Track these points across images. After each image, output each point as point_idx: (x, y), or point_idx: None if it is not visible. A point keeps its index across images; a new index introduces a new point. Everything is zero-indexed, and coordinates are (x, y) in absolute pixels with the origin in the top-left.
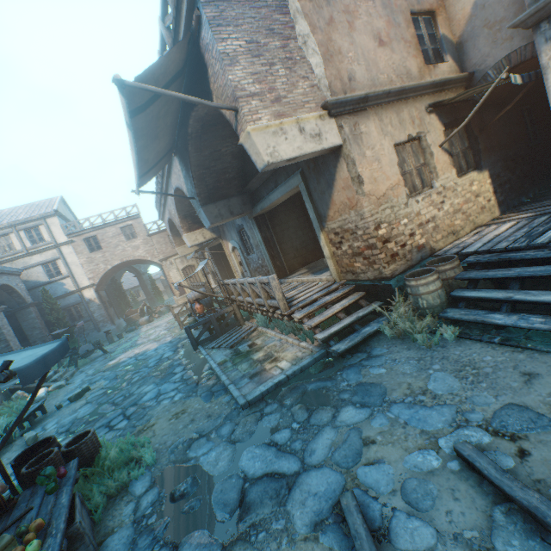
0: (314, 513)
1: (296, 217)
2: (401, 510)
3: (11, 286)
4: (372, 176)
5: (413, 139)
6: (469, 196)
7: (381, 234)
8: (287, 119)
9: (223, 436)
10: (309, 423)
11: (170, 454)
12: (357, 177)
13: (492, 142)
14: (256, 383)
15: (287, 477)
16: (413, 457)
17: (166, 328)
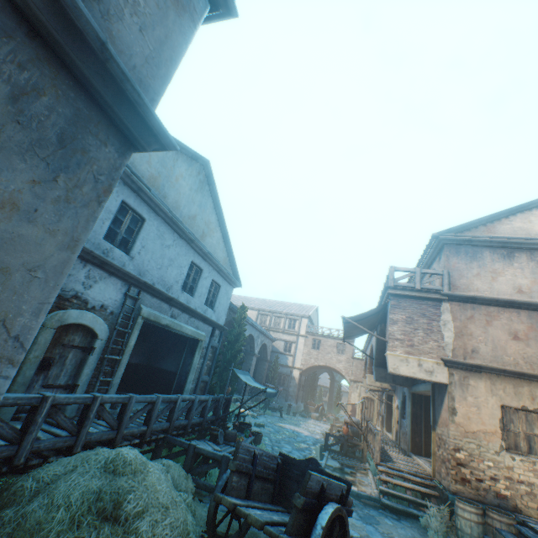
0: None
1: None
2: None
3: (267, 345)
4: (466, 414)
5: (529, 411)
6: None
7: (458, 456)
8: (412, 356)
9: None
10: None
11: None
12: (452, 408)
13: None
14: None
15: None
16: (351, 530)
17: (322, 430)
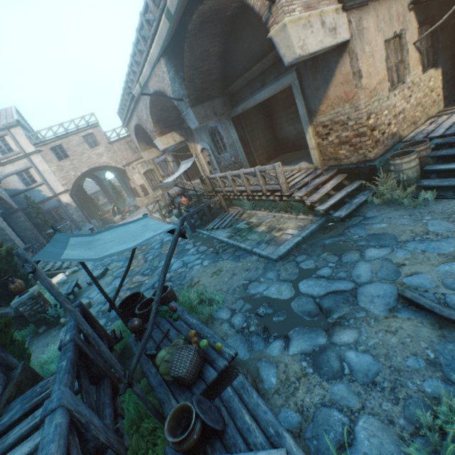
0: (384, 305)
1: (263, 118)
2: (449, 294)
3: None
4: (368, 71)
5: (396, 37)
6: (427, 91)
7: (370, 124)
8: (314, 11)
9: (272, 279)
10: (342, 262)
11: (232, 294)
12: (358, 72)
13: (446, 41)
14: (275, 246)
15: (348, 291)
16: (442, 268)
17: None
